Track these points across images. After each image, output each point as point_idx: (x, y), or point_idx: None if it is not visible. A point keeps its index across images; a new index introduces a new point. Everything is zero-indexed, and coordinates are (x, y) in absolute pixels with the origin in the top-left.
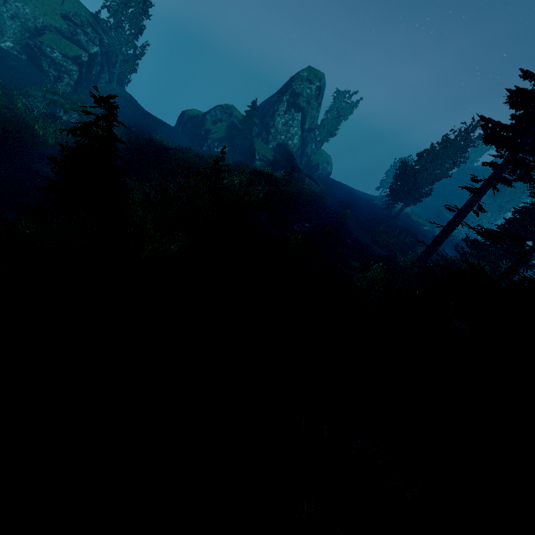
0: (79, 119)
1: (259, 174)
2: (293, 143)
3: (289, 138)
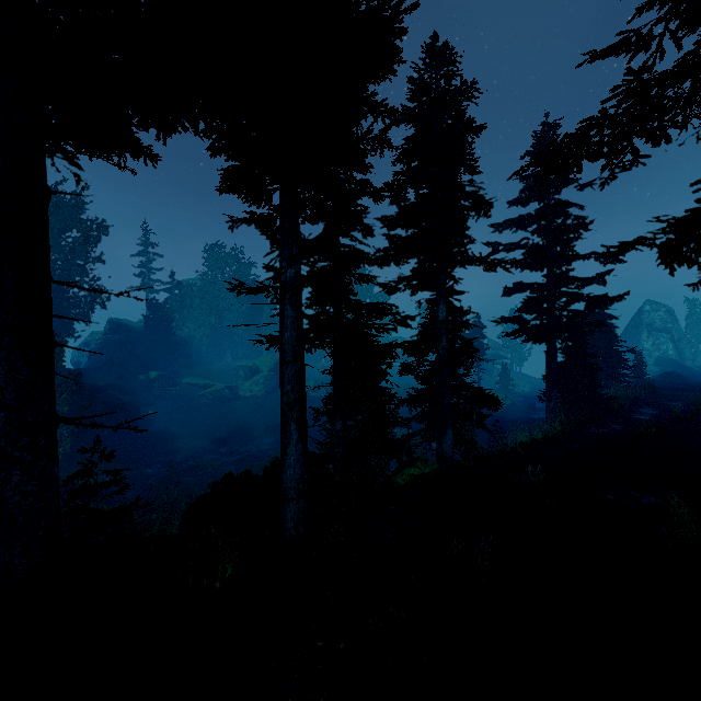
0: (529, 388)
1: (669, 372)
2: (669, 354)
3: (662, 352)
